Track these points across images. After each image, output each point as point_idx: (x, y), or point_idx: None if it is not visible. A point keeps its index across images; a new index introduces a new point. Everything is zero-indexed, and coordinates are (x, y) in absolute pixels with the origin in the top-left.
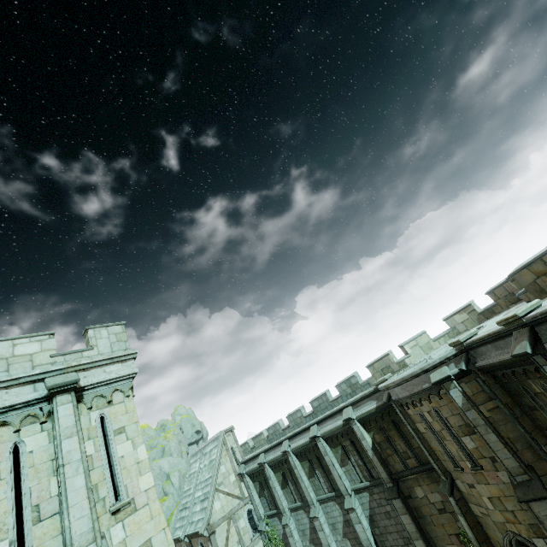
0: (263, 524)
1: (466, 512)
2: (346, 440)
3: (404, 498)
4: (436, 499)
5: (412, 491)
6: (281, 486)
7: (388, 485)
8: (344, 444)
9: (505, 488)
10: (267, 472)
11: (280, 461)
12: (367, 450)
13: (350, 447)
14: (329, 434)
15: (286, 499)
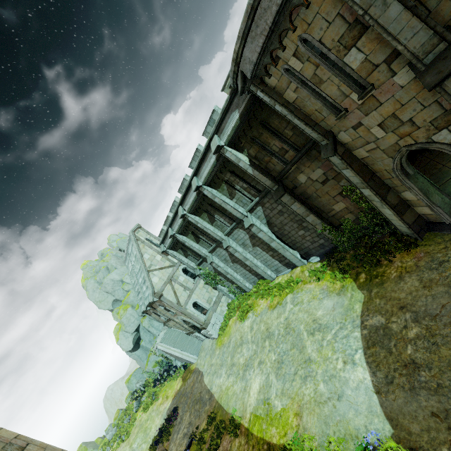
0: (197, 271)
1: (351, 162)
2: (226, 174)
3: (291, 191)
4: (318, 175)
5: (296, 181)
6: (196, 242)
7: (274, 188)
8: (226, 179)
9: (403, 94)
10: (180, 239)
11: (185, 226)
12: (247, 170)
13: (232, 178)
14: (209, 178)
15: (204, 248)
